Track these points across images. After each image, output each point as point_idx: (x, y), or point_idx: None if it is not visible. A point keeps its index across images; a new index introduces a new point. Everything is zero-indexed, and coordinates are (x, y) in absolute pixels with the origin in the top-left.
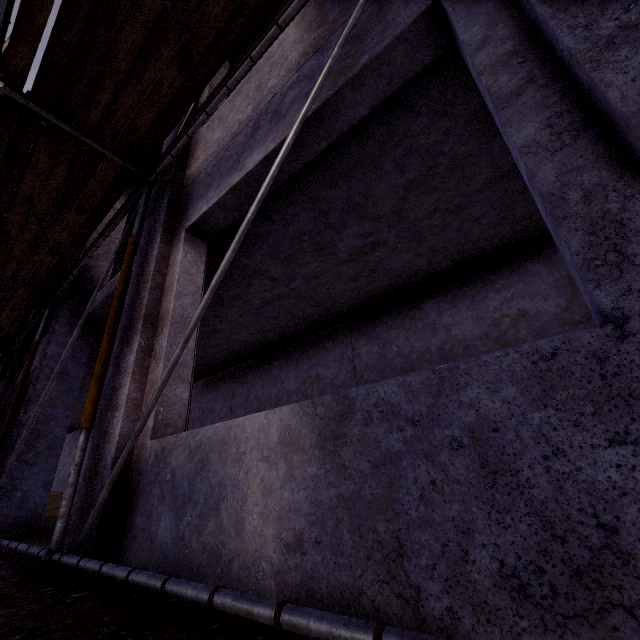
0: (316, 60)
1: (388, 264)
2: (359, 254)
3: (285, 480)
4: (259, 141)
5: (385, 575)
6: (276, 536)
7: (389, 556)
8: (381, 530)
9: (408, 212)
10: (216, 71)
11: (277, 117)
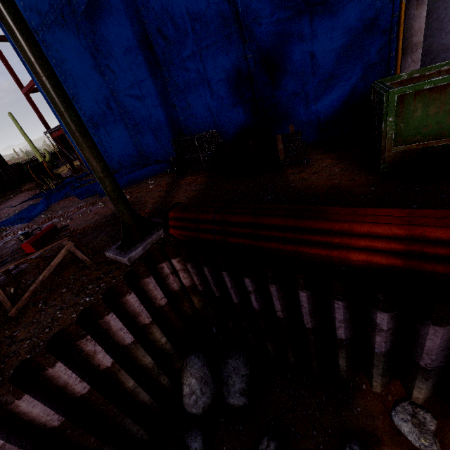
0: None
1: None
2: None
3: None
4: None
5: None
6: None
7: None
8: None
9: None
10: None
11: None
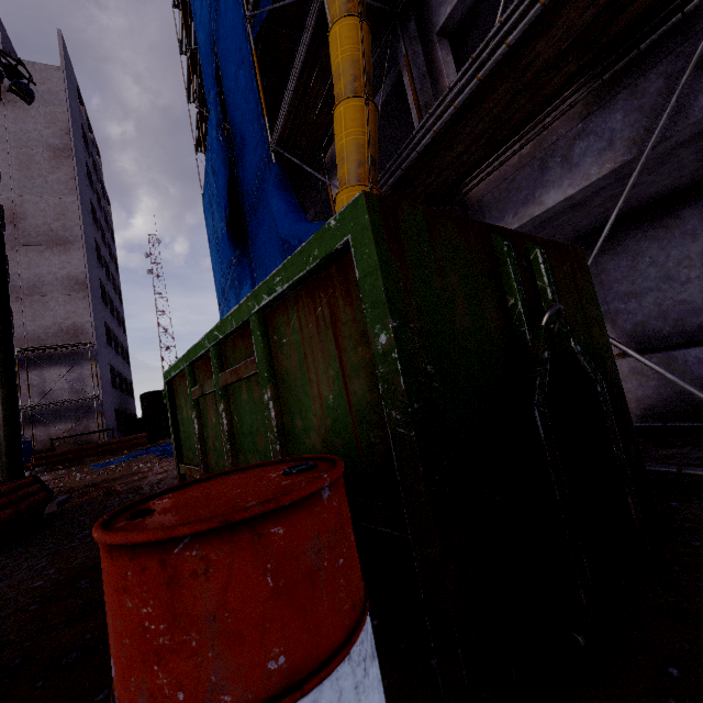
0: (602, 117)
1: (642, 193)
2: (613, 198)
3: (637, 387)
4: (553, 183)
5: (700, 413)
6: (637, 407)
7: (701, 408)
8: (697, 400)
9: (672, 159)
10: (509, 138)
11: (568, 164)
